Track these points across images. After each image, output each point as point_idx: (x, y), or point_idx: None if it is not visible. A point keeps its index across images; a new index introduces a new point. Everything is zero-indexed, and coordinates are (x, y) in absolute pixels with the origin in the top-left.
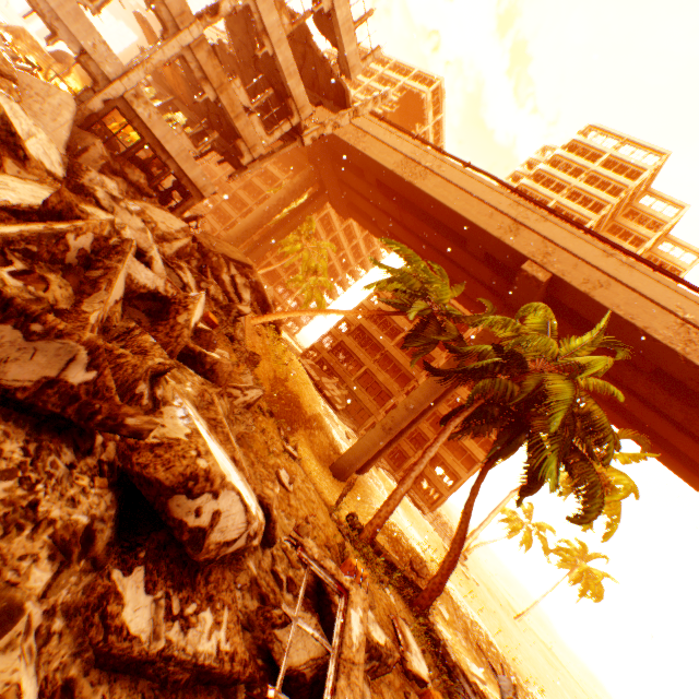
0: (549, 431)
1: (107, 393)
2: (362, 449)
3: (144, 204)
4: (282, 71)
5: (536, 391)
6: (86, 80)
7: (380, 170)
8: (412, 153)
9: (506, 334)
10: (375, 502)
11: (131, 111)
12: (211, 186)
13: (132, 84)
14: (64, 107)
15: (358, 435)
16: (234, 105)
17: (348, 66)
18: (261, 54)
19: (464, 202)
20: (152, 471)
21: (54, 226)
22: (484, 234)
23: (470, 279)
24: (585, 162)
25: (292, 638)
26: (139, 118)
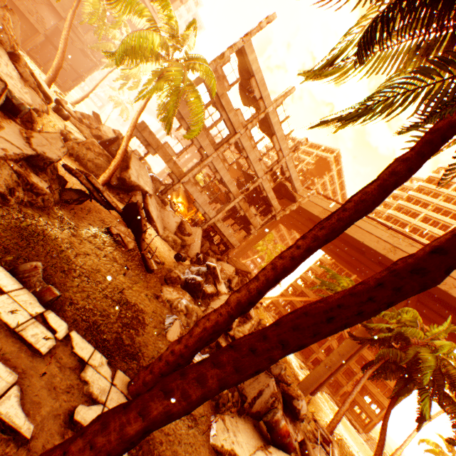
0: (423, 384)
1: (285, 375)
2: (313, 378)
3: (220, 262)
4: (269, 199)
5: (415, 357)
6: (183, 195)
7: (310, 214)
8: (327, 207)
9: (393, 320)
10: (323, 416)
11: (215, 225)
12: (238, 243)
13: (217, 218)
14: (199, 234)
15: (306, 365)
16: (250, 214)
17: (296, 190)
18: (262, 196)
19: (360, 234)
20: (289, 392)
21: (252, 322)
22: (374, 251)
23: (370, 270)
24: (441, 188)
25: (319, 449)
26: (217, 226)
